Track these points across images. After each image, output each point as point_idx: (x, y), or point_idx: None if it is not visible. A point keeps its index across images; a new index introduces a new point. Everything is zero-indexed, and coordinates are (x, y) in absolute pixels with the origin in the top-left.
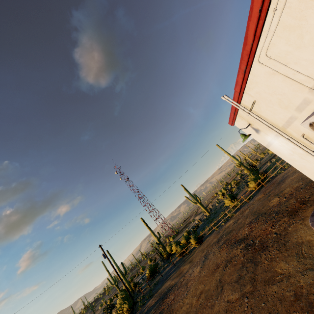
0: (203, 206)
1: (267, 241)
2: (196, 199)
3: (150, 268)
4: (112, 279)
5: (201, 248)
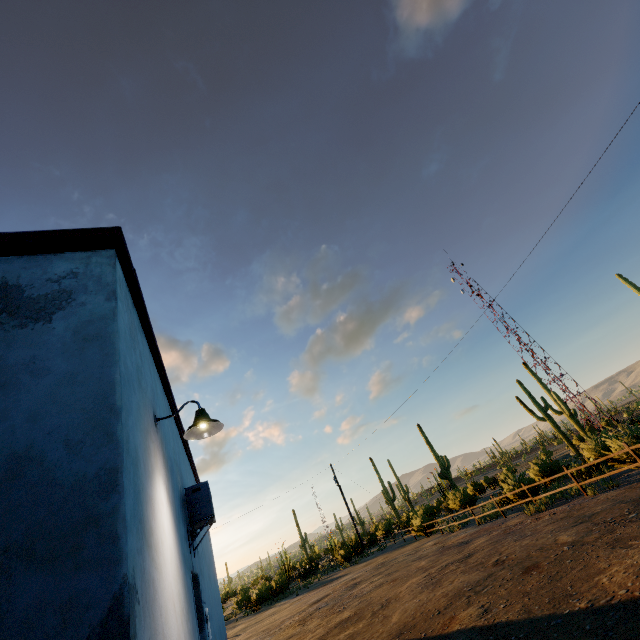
0: (579, 425)
1: (277, 628)
2: (543, 410)
3: (423, 510)
4: (401, 489)
5: (405, 549)
